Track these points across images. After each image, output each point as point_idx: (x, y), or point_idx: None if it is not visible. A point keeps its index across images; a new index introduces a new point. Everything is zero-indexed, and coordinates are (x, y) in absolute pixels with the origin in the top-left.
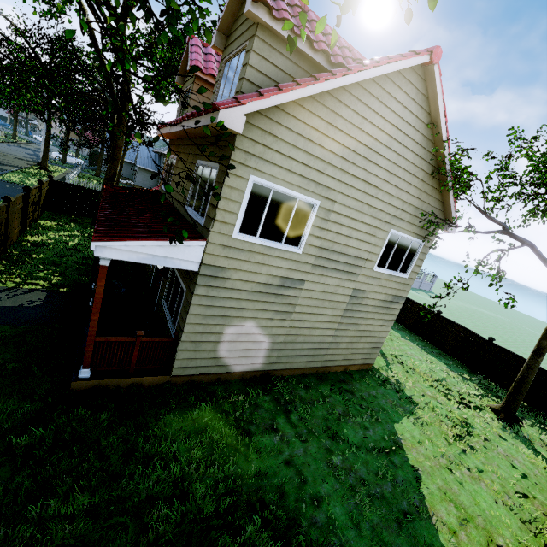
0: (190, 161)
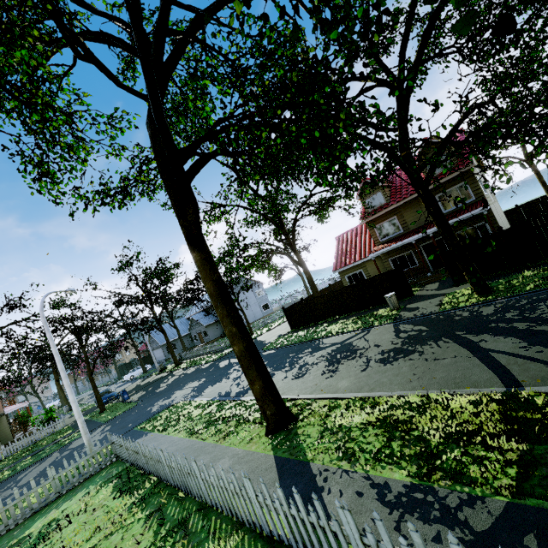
0: None
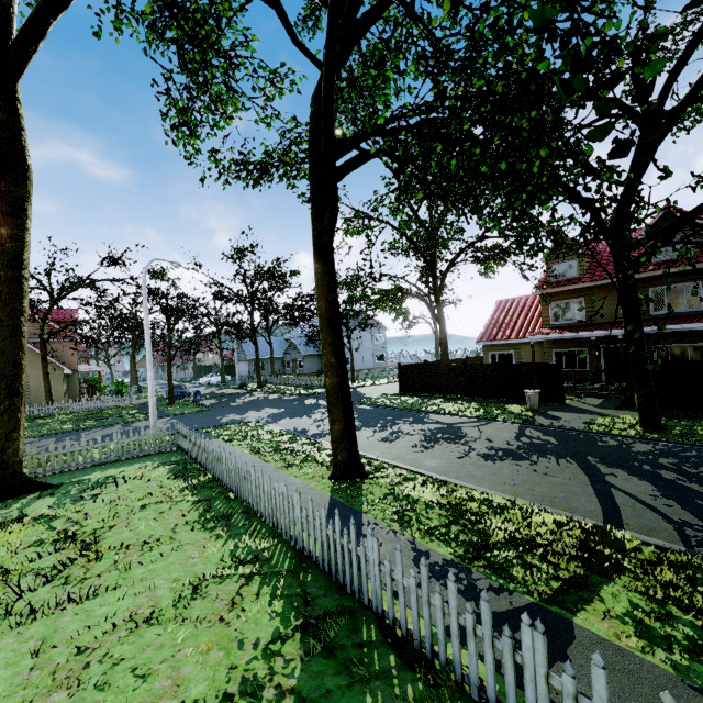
0: None
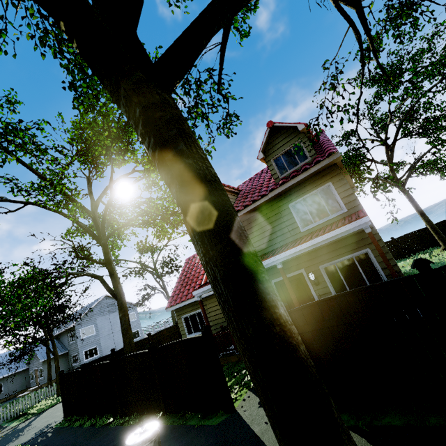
0: (275, 214)
